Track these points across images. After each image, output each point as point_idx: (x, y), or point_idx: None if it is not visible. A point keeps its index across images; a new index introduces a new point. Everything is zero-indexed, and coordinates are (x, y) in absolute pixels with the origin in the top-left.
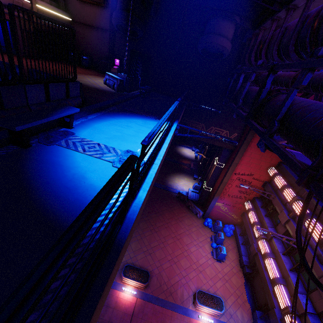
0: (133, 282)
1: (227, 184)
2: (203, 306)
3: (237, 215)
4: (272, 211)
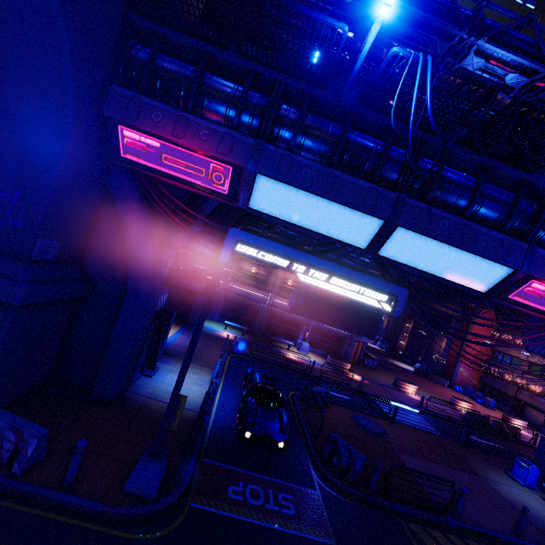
0: (466, 406)
1: (466, 348)
2: (515, 419)
3: (476, 380)
4: (509, 361)
